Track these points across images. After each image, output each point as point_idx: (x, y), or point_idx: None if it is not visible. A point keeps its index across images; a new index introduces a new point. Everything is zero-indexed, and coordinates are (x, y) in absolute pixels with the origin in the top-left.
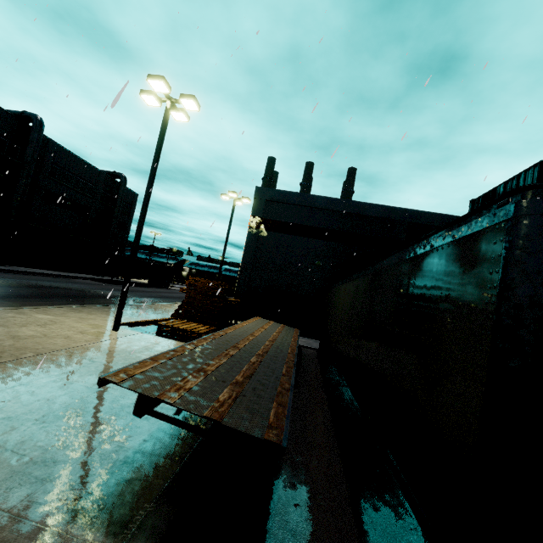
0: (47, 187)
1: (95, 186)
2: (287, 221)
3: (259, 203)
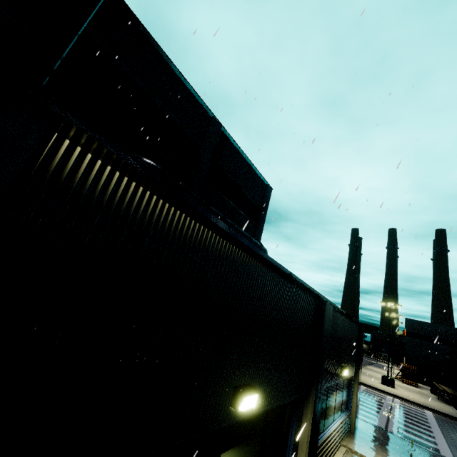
0: None
1: None
2: (424, 334)
3: (408, 325)
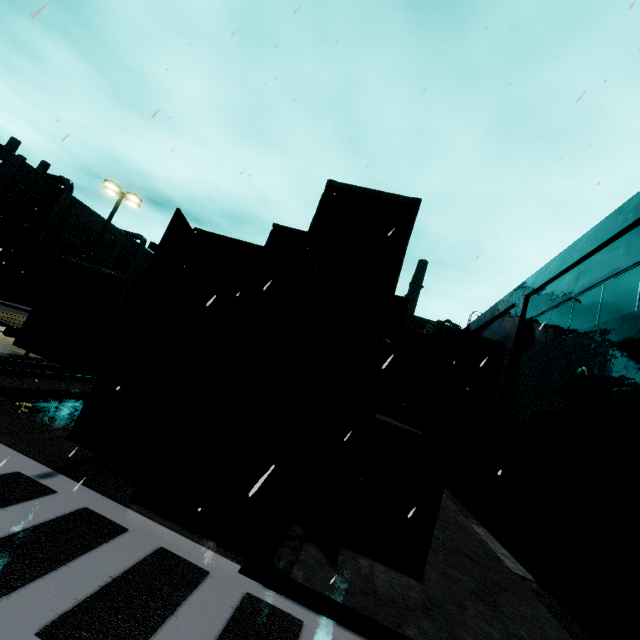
0: (66, 240)
1: (114, 244)
2: None
3: None
